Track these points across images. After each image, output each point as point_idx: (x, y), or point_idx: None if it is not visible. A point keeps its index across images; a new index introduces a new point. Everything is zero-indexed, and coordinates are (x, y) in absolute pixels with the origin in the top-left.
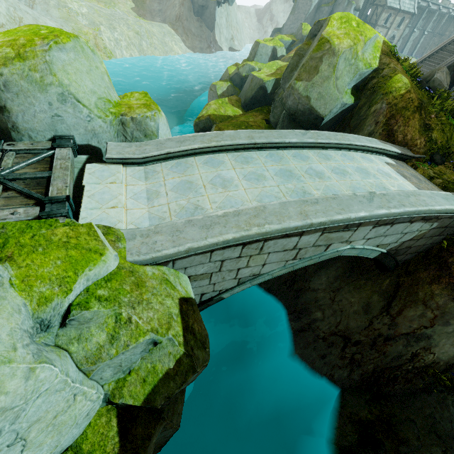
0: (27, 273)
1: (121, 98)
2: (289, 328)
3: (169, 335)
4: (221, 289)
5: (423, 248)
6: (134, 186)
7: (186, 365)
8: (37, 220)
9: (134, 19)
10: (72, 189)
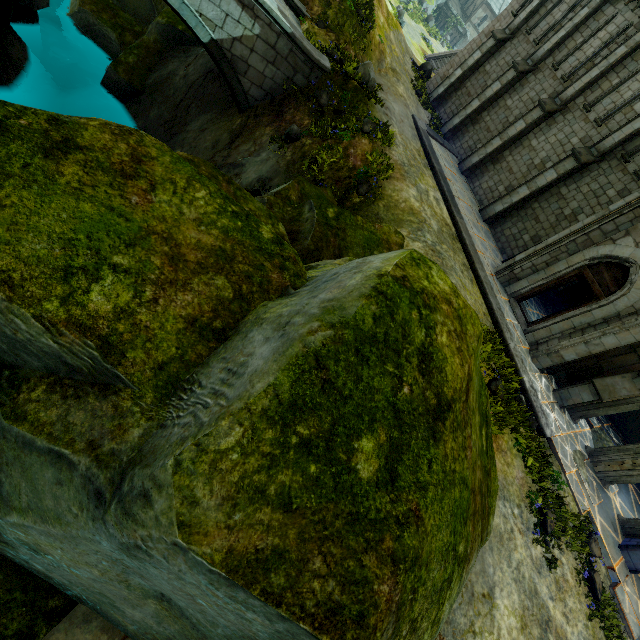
0: None
1: None
2: None
3: None
4: None
5: (268, 86)
6: None
7: None
8: None
9: None
10: None
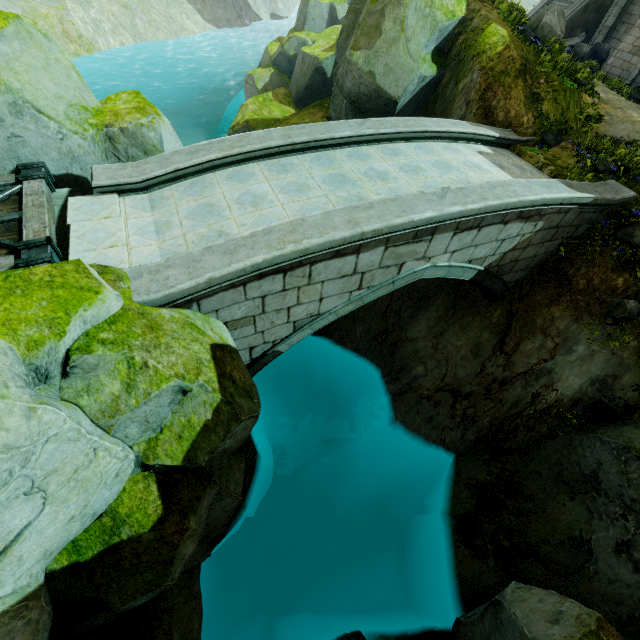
0: (7, 317)
1: (103, 103)
2: (387, 394)
3: (200, 381)
4: (274, 339)
5: (536, 261)
6: (137, 220)
7: (226, 414)
8: (13, 270)
9: None
10: (55, 231)
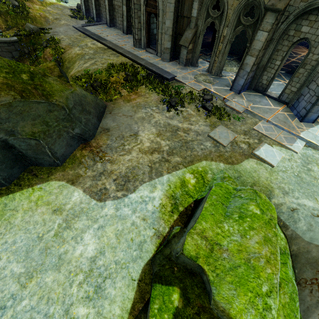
0: None
1: None
2: None
3: None
4: None
5: None
6: None
7: None
8: None
9: None
10: None
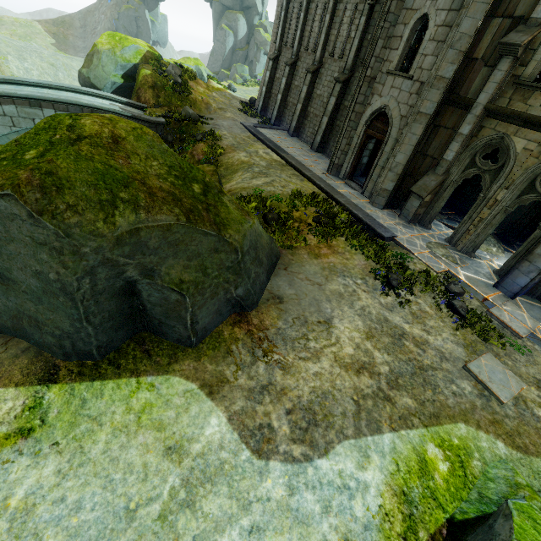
0: None
1: None
2: None
3: None
4: None
5: None
6: None
7: None
8: None
9: (50, 52)
10: None
